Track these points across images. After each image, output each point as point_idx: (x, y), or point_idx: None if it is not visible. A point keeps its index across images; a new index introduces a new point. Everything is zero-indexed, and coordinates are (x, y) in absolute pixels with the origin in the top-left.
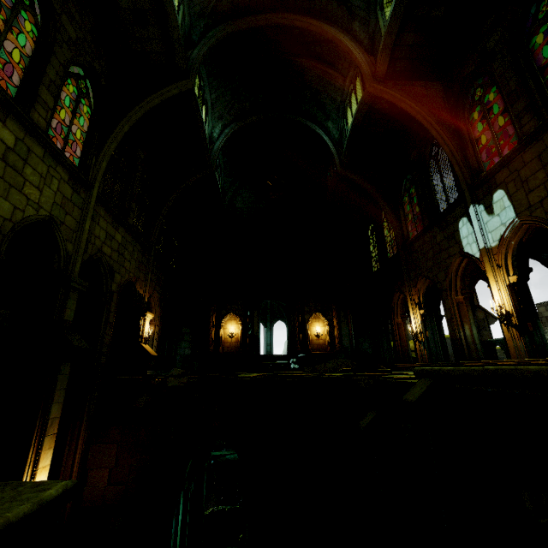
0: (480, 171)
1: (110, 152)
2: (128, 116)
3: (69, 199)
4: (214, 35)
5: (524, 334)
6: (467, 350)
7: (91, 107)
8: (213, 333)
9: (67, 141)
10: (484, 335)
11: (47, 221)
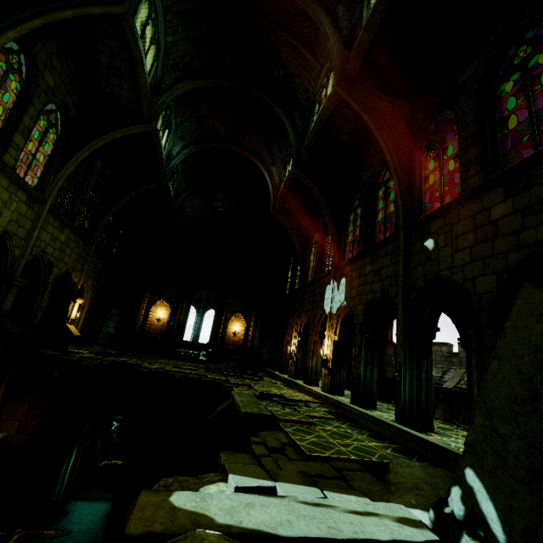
0: (343, 258)
1: (68, 173)
2: (90, 145)
3: (24, 214)
4: (182, 87)
5: (330, 375)
6: (310, 375)
7: (57, 133)
8: (142, 314)
9: (30, 167)
10: None
11: (2, 234)
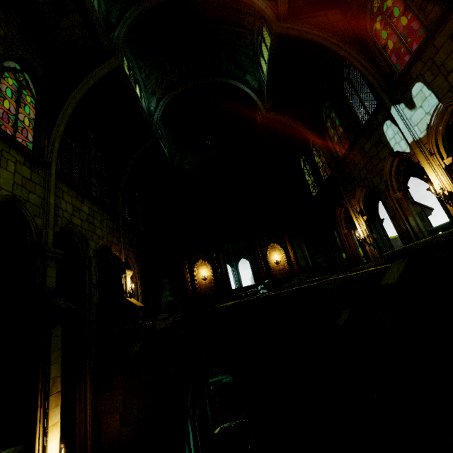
0: (394, 74)
1: (60, 134)
2: (69, 100)
3: (29, 178)
4: (130, 15)
5: None
6: (416, 239)
7: (34, 97)
8: (189, 279)
9: (16, 128)
10: (424, 226)
11: (11, 200)
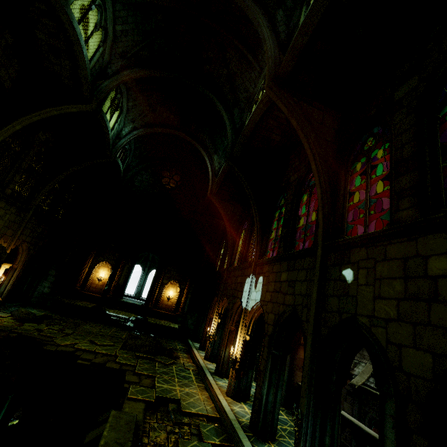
0: (264, 254)
1: None
2: (23, 119)
3: None
4: (128, 74)
5: (237, 378)
6: (222, 366)
7: None
8: (85, 273)
9: None
10: None
11: None
